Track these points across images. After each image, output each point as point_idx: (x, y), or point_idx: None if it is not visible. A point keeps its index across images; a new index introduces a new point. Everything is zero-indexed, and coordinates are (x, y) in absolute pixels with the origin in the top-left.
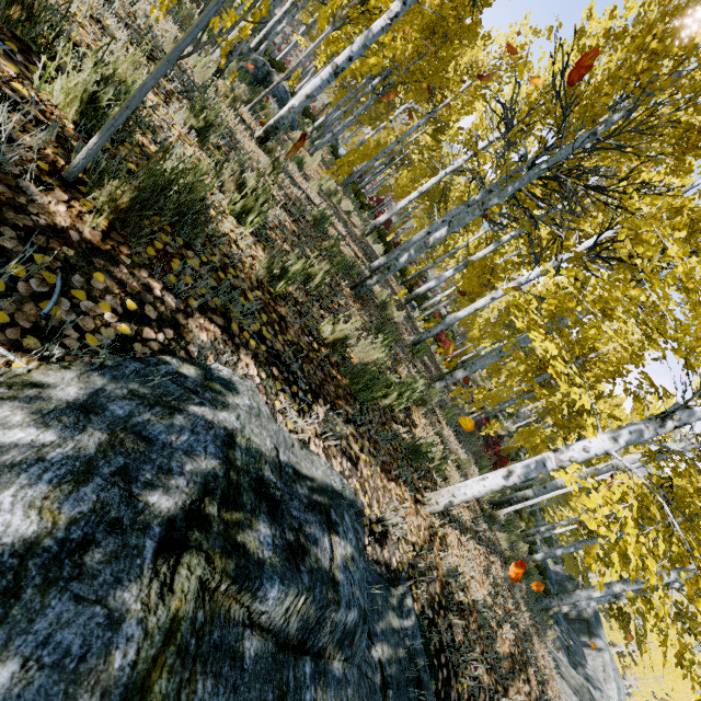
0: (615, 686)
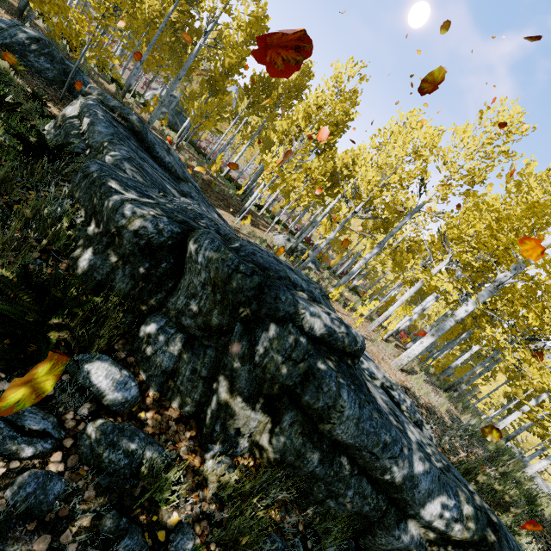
0: None
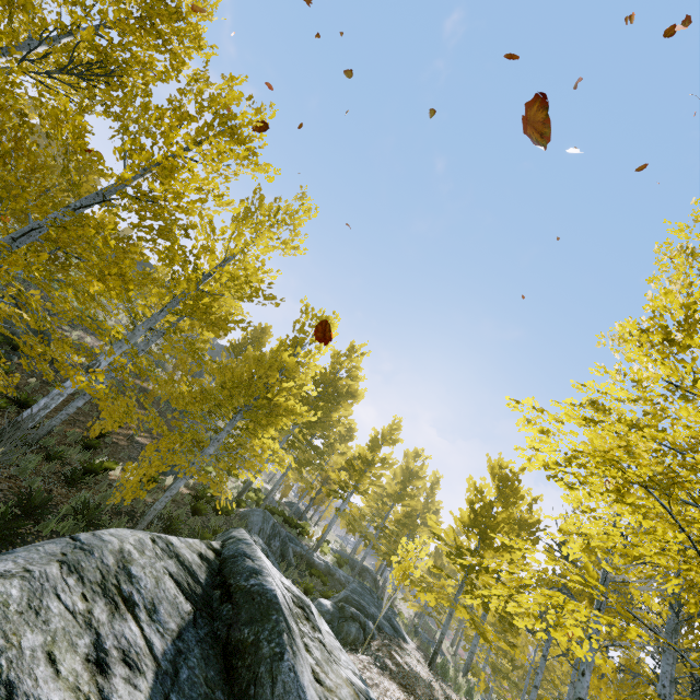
0: None
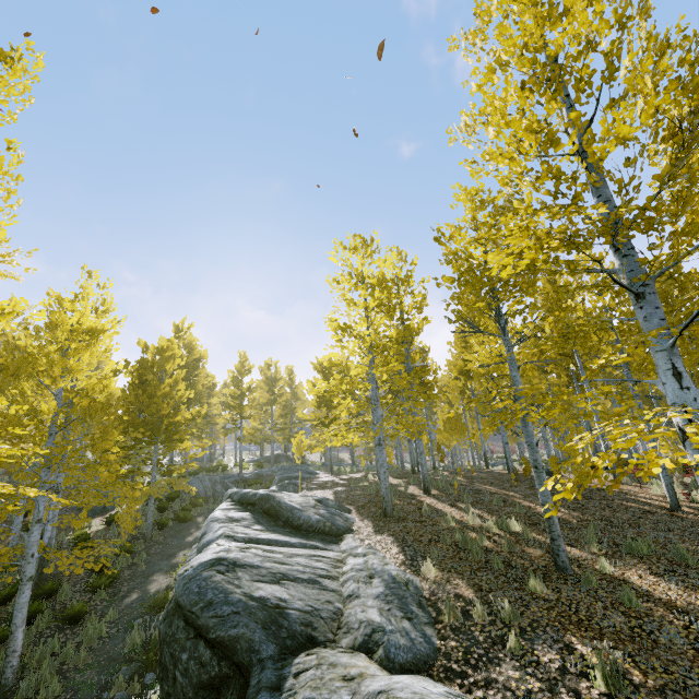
0: None
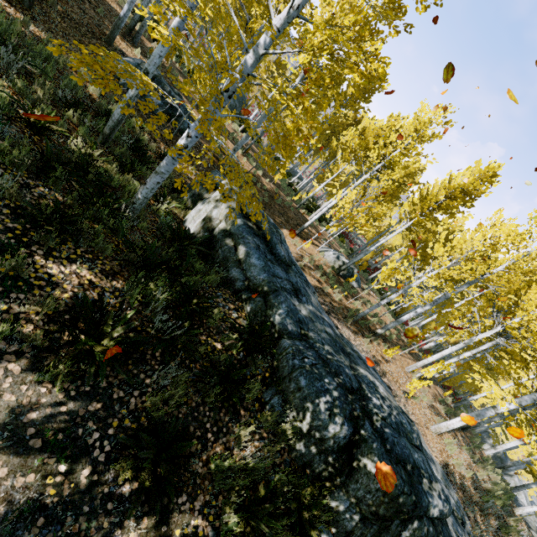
0: (523, 496)
